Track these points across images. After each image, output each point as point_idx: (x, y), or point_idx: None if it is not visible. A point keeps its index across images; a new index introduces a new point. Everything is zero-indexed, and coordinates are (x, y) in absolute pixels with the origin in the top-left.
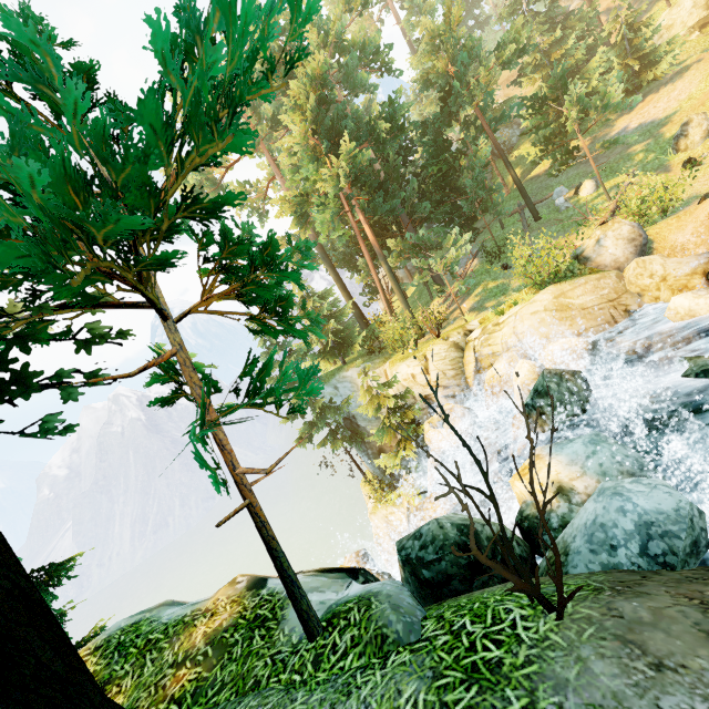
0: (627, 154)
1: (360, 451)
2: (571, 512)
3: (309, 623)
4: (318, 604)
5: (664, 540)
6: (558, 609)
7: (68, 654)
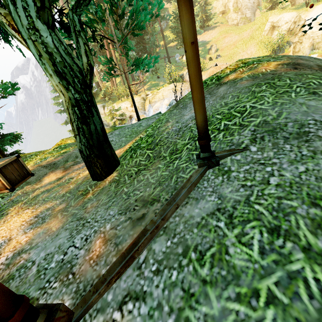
0: None
1: None
2: None
3: (139, 117)
4: None
5: None
6: None
7: None
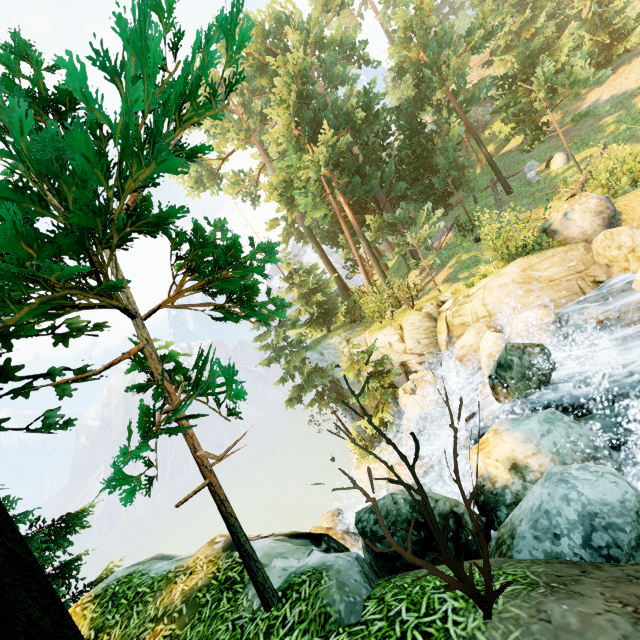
0: (598, 126)
1: (345, 411)
2: (524, 489)
3: (264, 594)
4: (281, 570)
5: (608, 532)
6: (487, 607)
7: (56, 612)
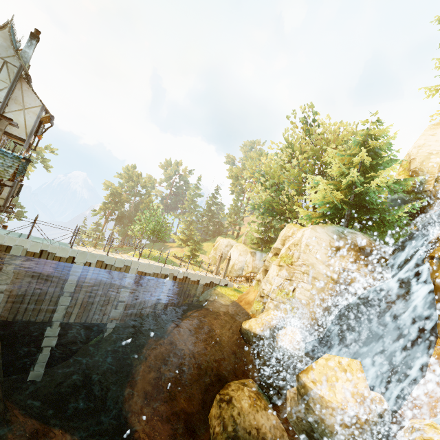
0: None
1: None
2: None
3: None
4: None
5: None
6: None
7: None
